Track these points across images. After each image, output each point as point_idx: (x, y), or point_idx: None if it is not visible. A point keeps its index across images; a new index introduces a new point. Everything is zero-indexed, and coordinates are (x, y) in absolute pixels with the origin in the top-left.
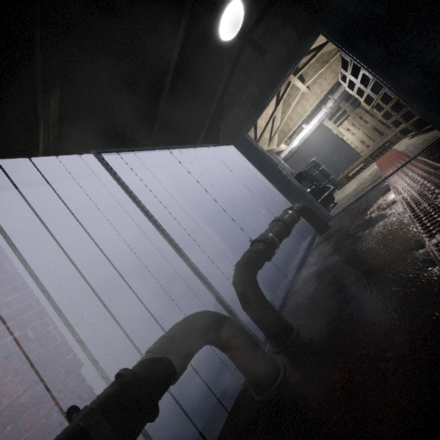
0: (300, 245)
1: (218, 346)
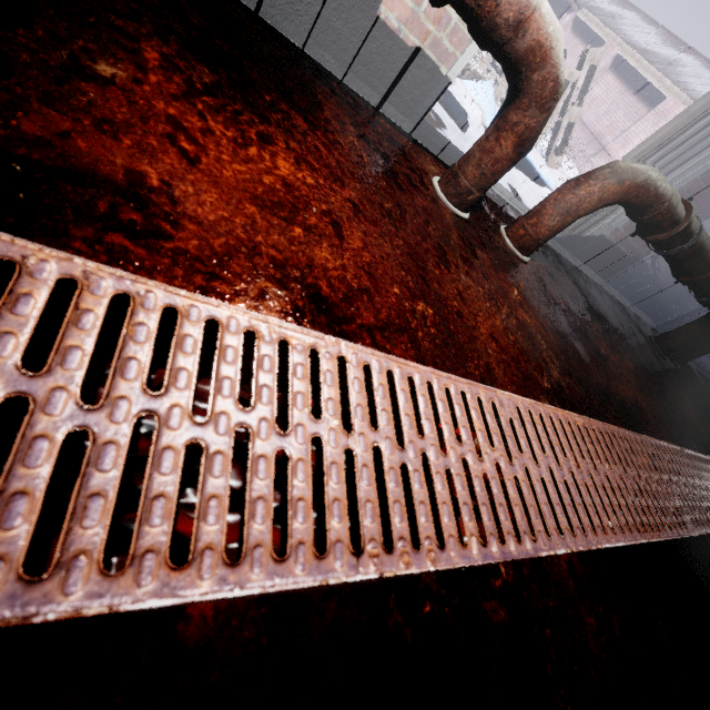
0: (708, 363)
1: (705, 323)
